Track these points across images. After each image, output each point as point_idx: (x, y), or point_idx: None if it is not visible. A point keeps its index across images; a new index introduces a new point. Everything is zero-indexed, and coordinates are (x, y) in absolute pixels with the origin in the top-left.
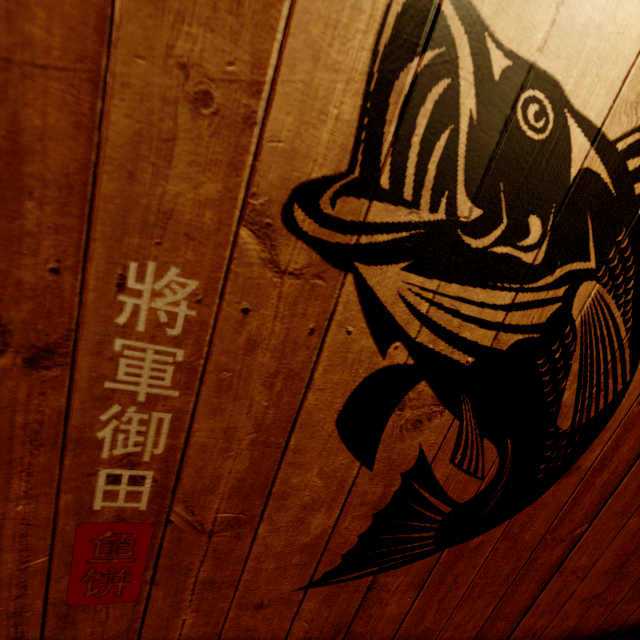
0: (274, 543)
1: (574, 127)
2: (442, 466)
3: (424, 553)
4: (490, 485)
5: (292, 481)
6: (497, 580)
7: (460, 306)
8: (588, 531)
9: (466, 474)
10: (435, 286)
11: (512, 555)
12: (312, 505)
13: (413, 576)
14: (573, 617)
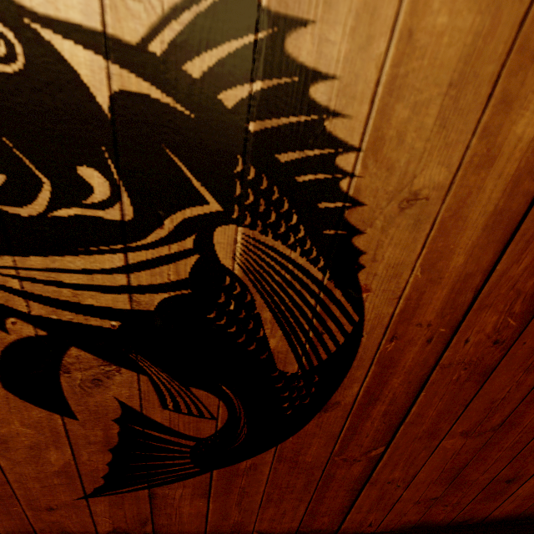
0: (25, 471)
1: (59, 40)
2: (156, 412)
3: (191, 474)
4: (229, 423)
5: (1, 431)
6: (294, 490)
7: (59, 276)
8: (388, 452)
9: (191, 416)
10: (10, 262)
11: (299, 472)
12: (38, 446)
13: (192, 489)
14: (413, 513)
